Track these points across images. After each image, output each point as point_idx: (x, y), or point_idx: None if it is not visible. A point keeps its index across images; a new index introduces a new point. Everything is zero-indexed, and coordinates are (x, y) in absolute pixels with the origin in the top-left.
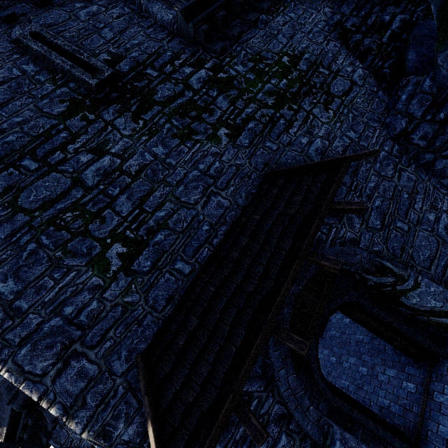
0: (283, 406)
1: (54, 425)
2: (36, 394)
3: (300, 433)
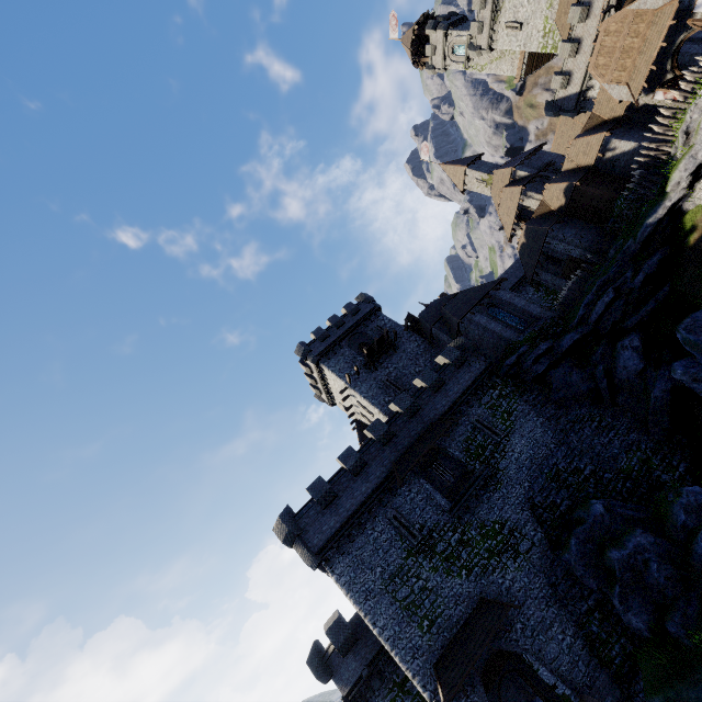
0: (478, 698)
1: (374, 693)
2: (406, 666)
3: None
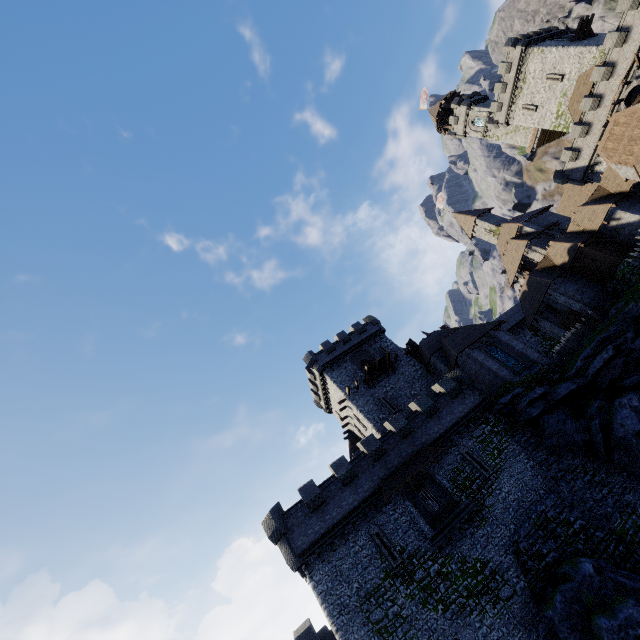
0: None
1: None
2: None
3: None
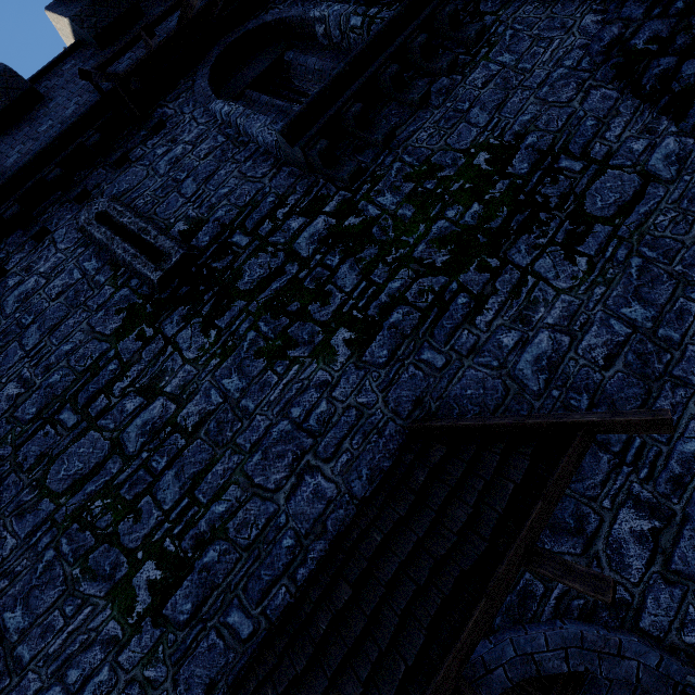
0: None
1: None
2: None
3: None
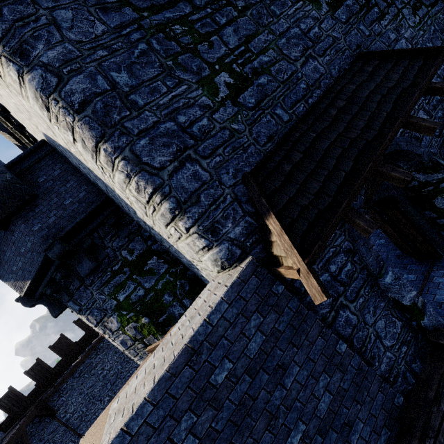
0: (351, 244)
1: (81, 283)
2: (151, 186)
3: (361, 265)
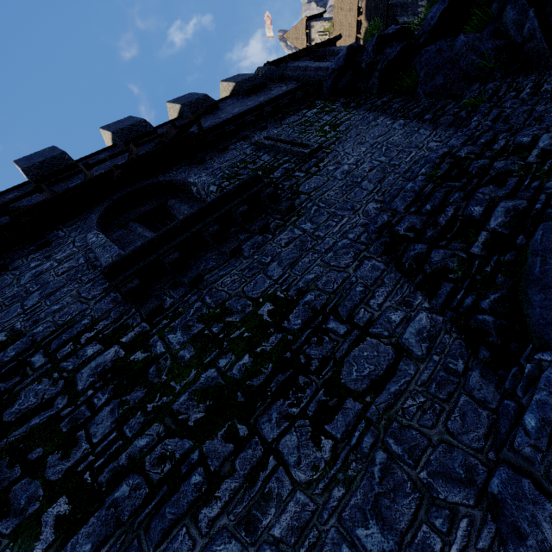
0: None
1: None
2: None
3: None
